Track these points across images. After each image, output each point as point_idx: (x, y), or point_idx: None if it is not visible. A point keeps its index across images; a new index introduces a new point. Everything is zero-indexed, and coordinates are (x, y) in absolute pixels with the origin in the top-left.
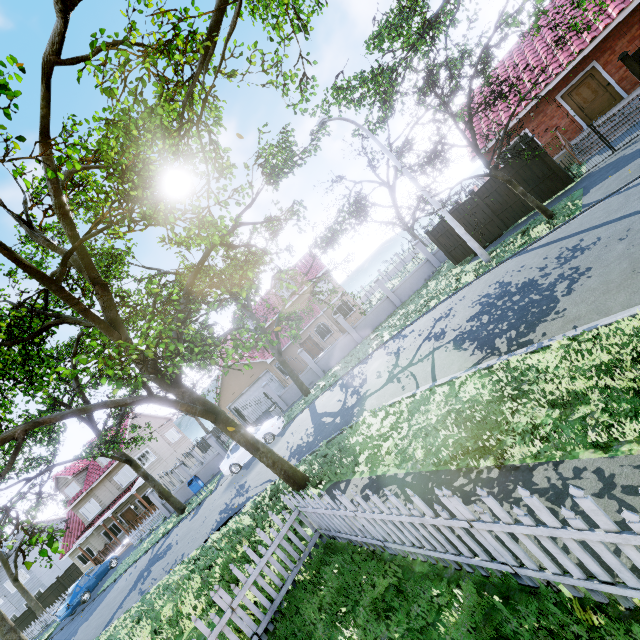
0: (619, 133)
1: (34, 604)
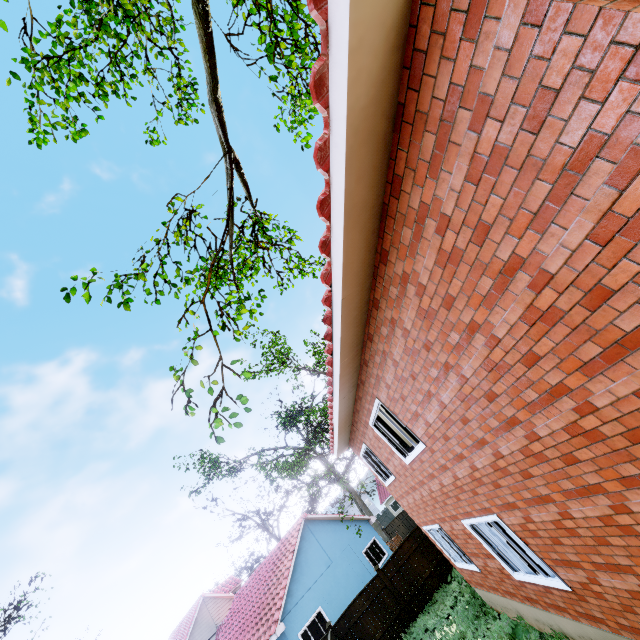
0: None
1: (374, 527)
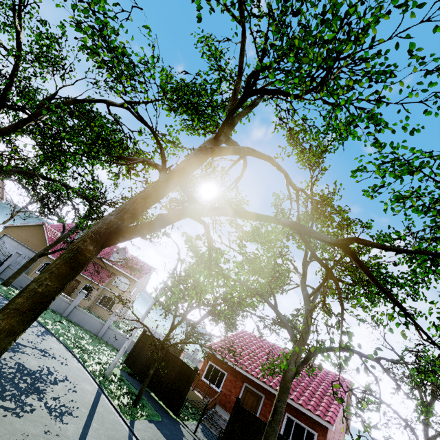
0: (219, 436)
1: None
